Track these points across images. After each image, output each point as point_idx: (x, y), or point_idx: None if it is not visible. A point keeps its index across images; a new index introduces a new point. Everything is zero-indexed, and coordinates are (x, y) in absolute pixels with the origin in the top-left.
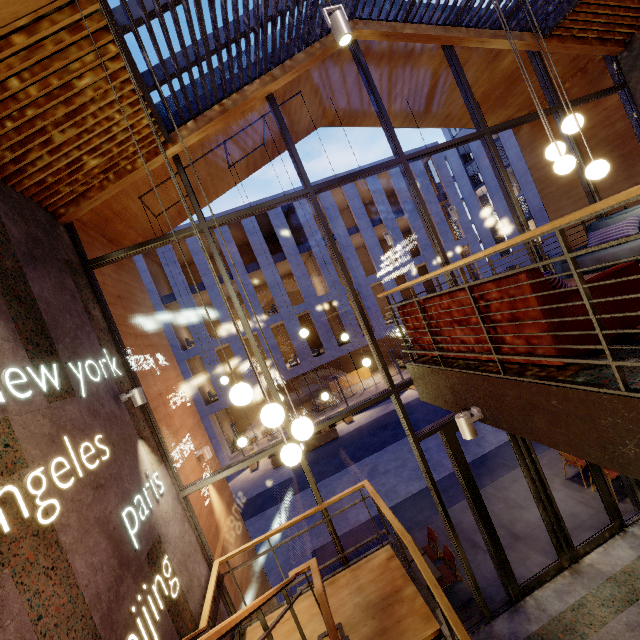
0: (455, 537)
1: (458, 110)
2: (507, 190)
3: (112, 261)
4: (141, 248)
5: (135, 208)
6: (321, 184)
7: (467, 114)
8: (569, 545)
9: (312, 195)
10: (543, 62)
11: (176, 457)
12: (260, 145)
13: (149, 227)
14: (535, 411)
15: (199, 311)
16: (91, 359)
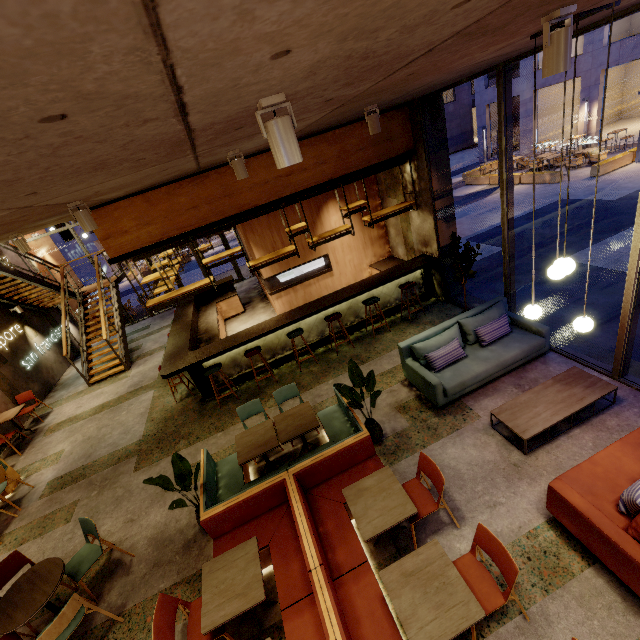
0: None
1: None
2: None
3: None
4: None
5: None
6: None
7: None
8: None
9: None
10: None
11: None
12: None
13: None
14: None
15: None
16: None
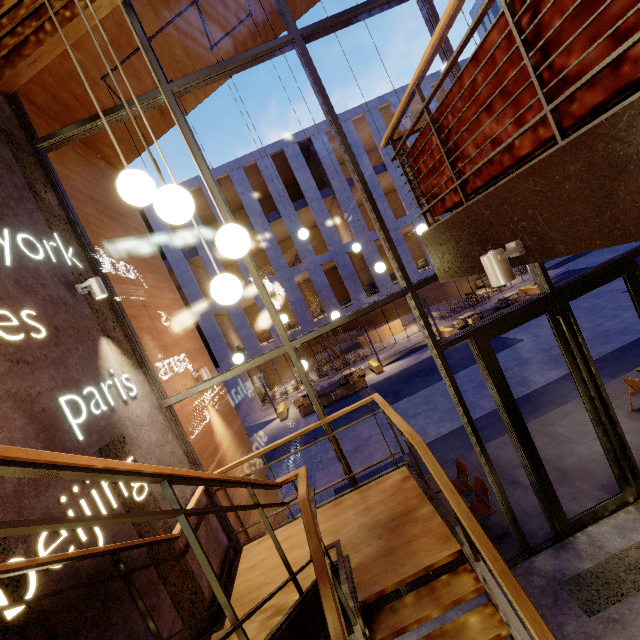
0: (487, 462)
1: None
2: None
3: (65, 141)
4: (95, 121)
5: (102, 96)
6: (310, 25)
7: None
8: (636, 477)
9: (299, 41)
10: None
11: (162, 370)
12: (246, 16)
13: (129, 130)
14: (621, 175)
15: (225, 269)
16: (31, 236)
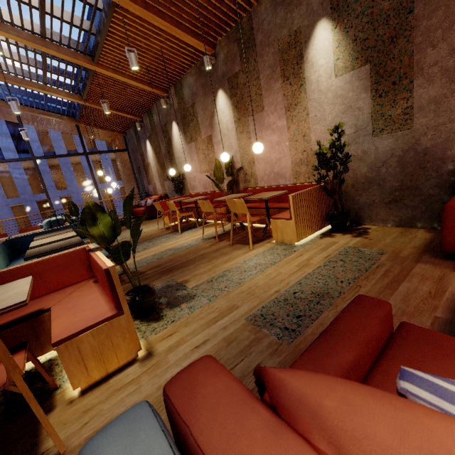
0: None
1: (64, 128)
2: (43, 188)
3: None
4: None
5: None
6: None
7: (73, 131)
8: None
9: None
10: (79, 130)
11: None
12: None
13: None
14: None
15: None
16: None
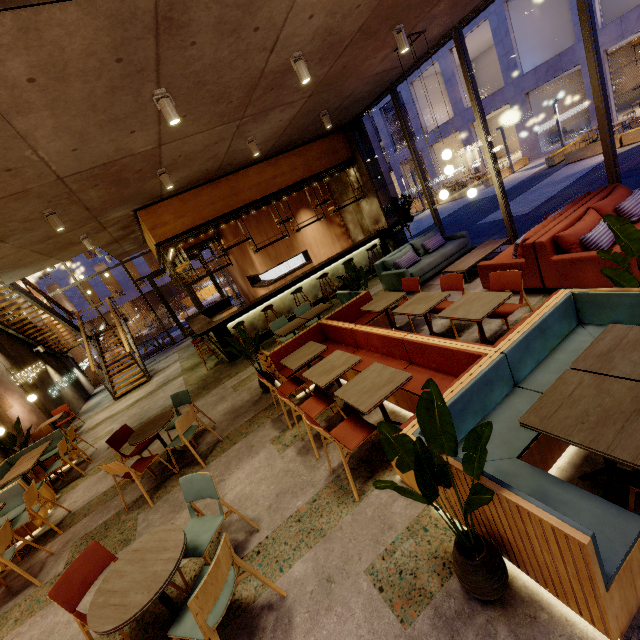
0: (157, 316)
1: None
2: None
3: None
4: None
5: None
6: None
7: None
8: None
9: None
10: None
11: None
12: None
13: None
14: None
15: None
16: None
